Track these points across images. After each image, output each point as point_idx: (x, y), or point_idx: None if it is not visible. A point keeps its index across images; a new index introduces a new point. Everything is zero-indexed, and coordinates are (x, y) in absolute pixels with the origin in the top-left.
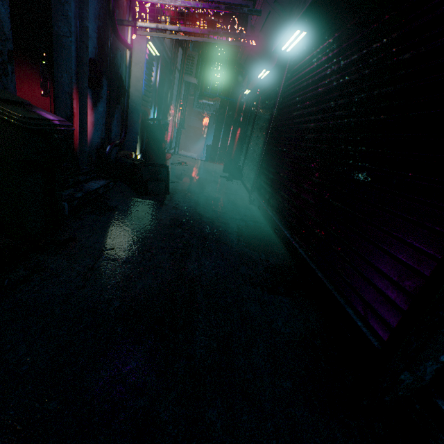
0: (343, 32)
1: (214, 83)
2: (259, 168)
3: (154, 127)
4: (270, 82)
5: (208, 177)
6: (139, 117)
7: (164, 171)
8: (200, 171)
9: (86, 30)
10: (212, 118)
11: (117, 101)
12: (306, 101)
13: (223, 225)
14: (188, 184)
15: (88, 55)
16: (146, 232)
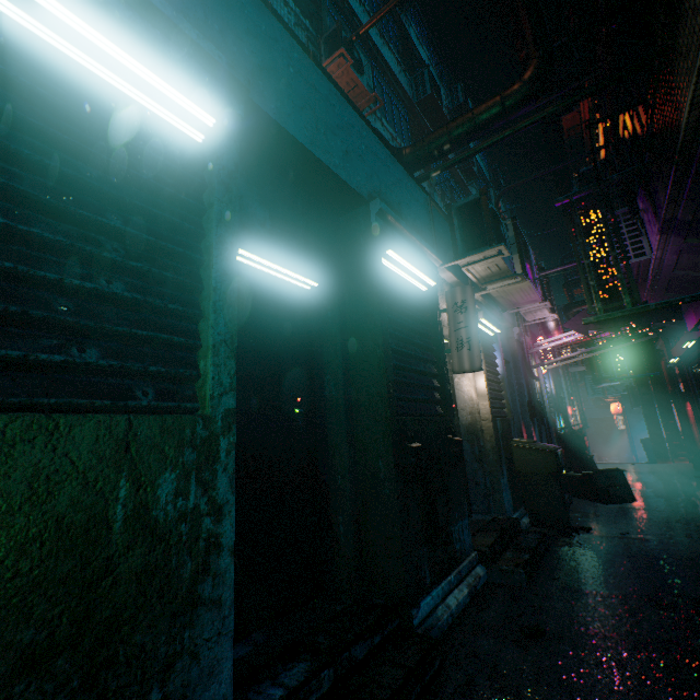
0: None
1: (617, 365)
2: None
3: (567, 435)
4: None
5: (674, 480)
6: (552, 430)
7: (619, 475)
8: (654, 475)
9: (521, 385)
10: (625, 400)
11: (540, 422)
12: None
13: None
14: (650, 490)
15: (526, 399)
16: (644, 526)
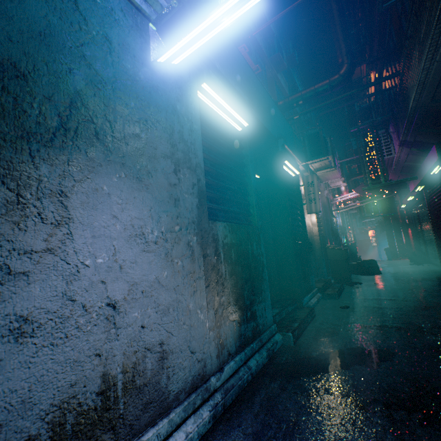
0: (439, 186)
1: (374, 209)
2: (436, 246)
3: (348, 246)
4: (418, 199)
5: (399, 266)
6: (340, 243)
7: (374, 262)
8: (390, 264)
9: (328, 220)
10: (377, 229)
11: (335, 239)
12: (440, 209)
13: (425, 277)
14: (388, 270)
15: (330, 227)
16: (384, 281)
